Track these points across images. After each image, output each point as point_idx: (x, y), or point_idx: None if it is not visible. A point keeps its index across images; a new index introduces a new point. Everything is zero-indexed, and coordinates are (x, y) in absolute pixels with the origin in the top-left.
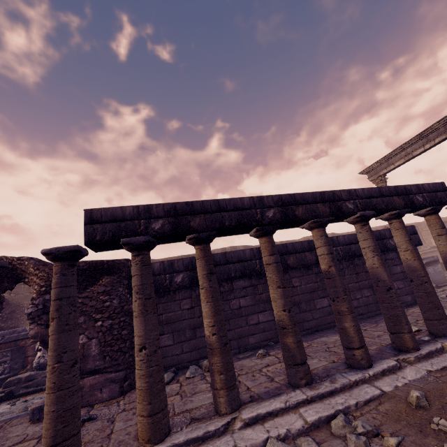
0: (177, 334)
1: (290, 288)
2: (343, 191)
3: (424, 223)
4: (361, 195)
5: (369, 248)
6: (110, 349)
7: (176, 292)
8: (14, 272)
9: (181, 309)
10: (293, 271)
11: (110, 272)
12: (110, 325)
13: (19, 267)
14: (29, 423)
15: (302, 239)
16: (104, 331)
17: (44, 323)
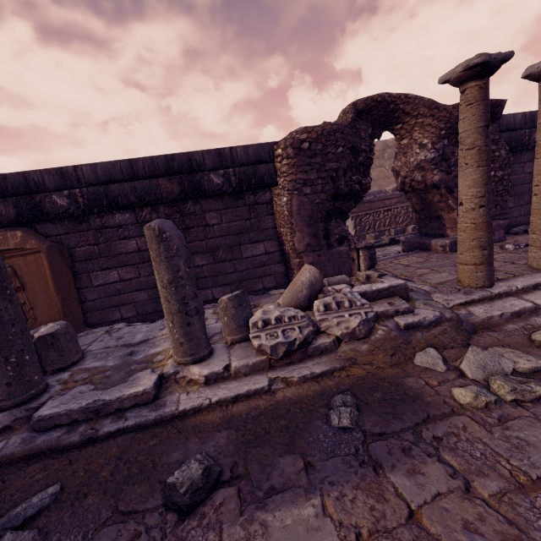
0: (517, 197)
1: None
2: None
3: None
4: None
5: None
6: (501, 199)
7: (522, 153)
8: (390, 115)
9: (524, 173)
10: None
11: (491, 118)
12: (502, 175)
13: (401, 109)
14: (449, 252)
15: None
16: (496, 181)
17: (444, 169)
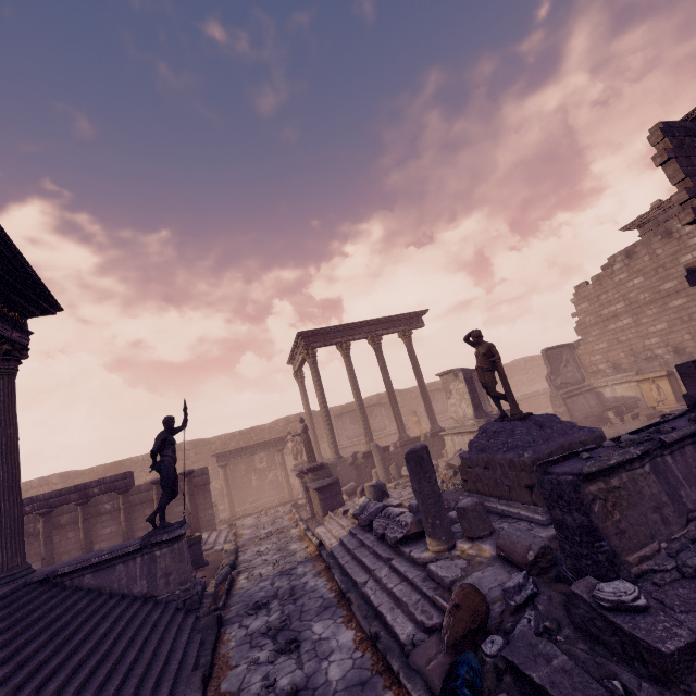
0: None
1: (65, 540)
2: (27, 499)
3: (438, 383)
4: (42, 499)
5: (41, 533)
6: None
7: None
8: None
9: None
10: (72, 526)
11: None
12: None
13: None
14: None
15: (269, 425)
16: None
17: None
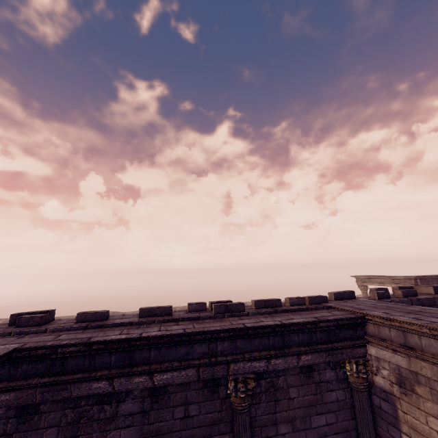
0: None
1: None
2: None
3: None
4: None
5: None
6: None
7: None
8: None
9: None
10: None
11: None
12: None
13: None
14: None
15: None
16: None
17: None
